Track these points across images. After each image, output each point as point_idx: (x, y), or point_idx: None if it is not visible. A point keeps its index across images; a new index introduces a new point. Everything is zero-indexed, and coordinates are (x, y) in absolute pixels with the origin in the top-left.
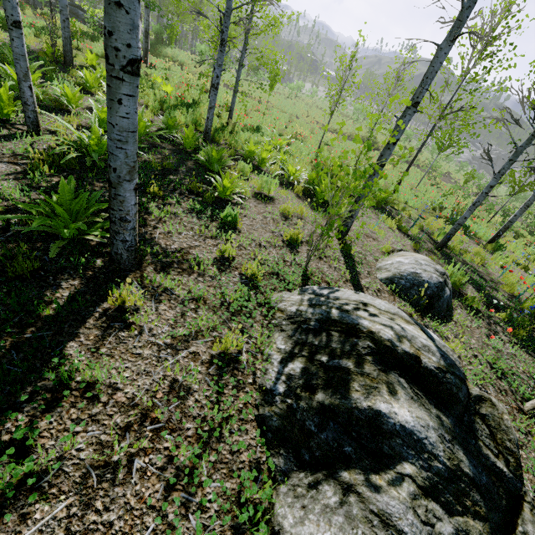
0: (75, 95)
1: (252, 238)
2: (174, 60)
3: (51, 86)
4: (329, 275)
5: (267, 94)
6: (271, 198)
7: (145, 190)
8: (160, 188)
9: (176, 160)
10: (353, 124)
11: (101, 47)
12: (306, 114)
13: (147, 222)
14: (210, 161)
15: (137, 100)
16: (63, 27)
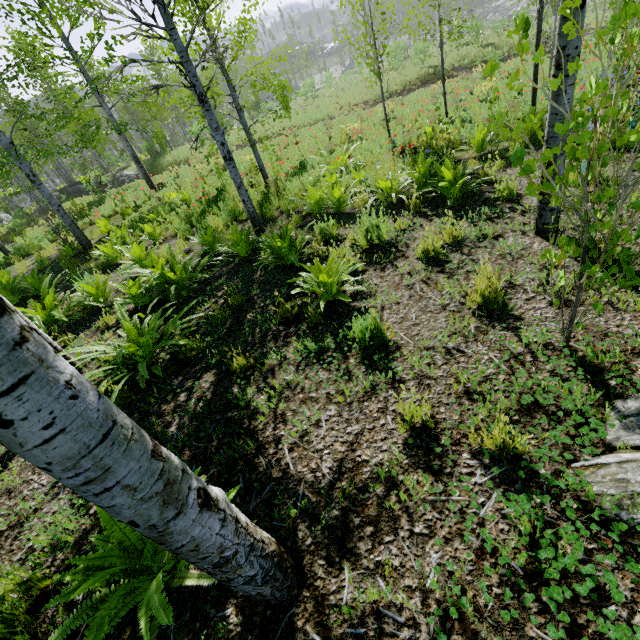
0: (98, 286)
1: (425, 346)
2: (178, 163)
3: (71, 295)
4: (621, 330)
5: (283, 122)
6: (390, 247)
7: (229, 368)
8: (246, 348)
9: (241, 285)
10: (398, 75)
11: (109, 205)
12: (338, 108)
13: (260, 437)
14: (280, 255)
15: (51, 369)
16: (61, 217)
